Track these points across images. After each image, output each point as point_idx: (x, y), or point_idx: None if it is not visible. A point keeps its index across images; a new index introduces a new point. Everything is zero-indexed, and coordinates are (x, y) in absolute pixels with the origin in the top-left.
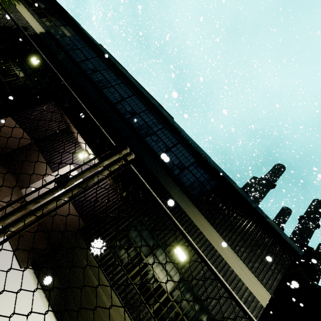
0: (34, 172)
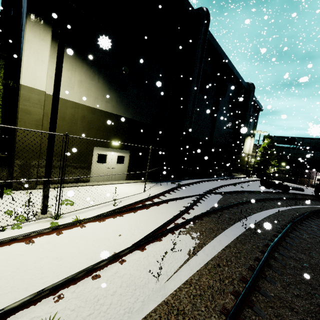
0: (309, 182)
